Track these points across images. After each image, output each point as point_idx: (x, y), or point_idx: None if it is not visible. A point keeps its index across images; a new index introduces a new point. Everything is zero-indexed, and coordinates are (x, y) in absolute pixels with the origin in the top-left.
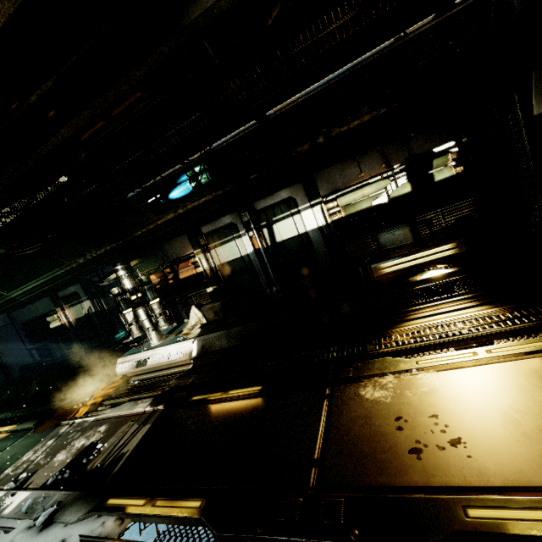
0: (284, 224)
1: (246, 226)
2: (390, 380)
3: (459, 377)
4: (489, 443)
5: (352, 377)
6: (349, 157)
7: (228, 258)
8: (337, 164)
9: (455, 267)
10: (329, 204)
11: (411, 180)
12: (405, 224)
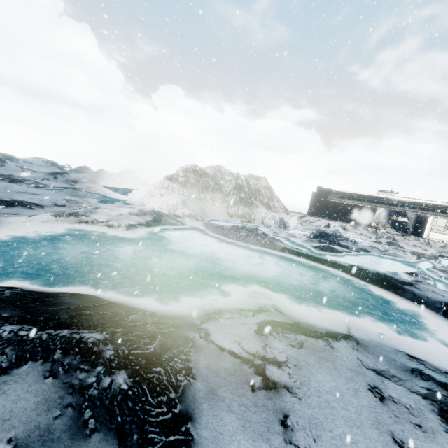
0: None
1: None
2: None
3: None
4: None
5: None
6: None
7: (401, 220)
8: None
9: None
10: None
11: None
12: None
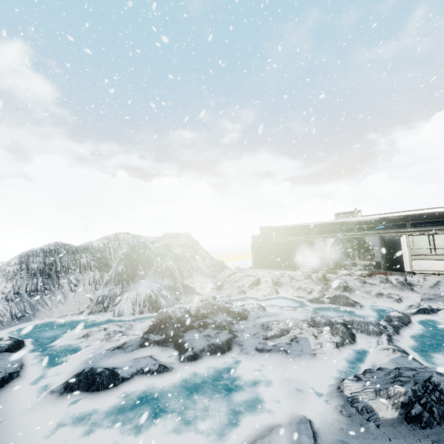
0: None
1: None
2: None
3: None
4: None
5: None
6: None
7: None
8: None
9: None
10: None
11: None
12: None
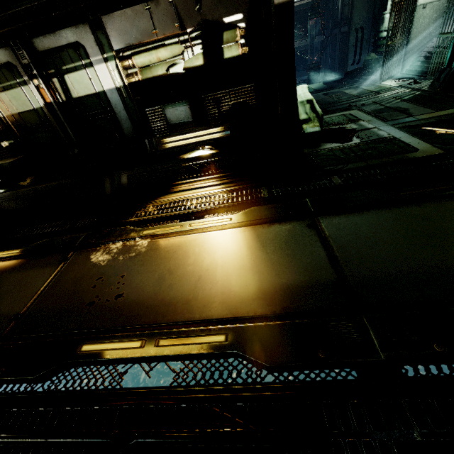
0: (77, 77)
1: (26, 71)
2: (118, 246)
3: (160, 245)
4: (137, 296)
5: (93, 243)
6: (140, 2)
7: (17, 109)
8: (127, 9)
9: (214, 149)
10: (124, 61)
11: (204, 51)
12: (185, 101)
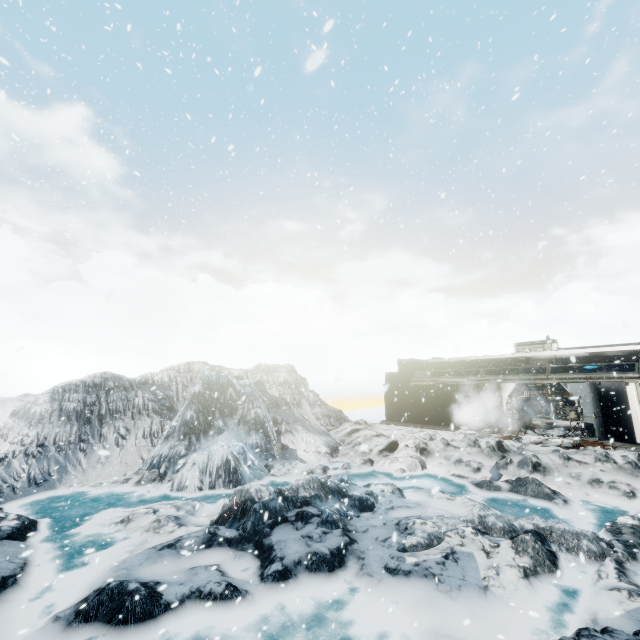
0: None
1: None
2: None
3: None
4: None
5: None
6: None
7: None
8: None
9: None
10: None
11: None
12: None
